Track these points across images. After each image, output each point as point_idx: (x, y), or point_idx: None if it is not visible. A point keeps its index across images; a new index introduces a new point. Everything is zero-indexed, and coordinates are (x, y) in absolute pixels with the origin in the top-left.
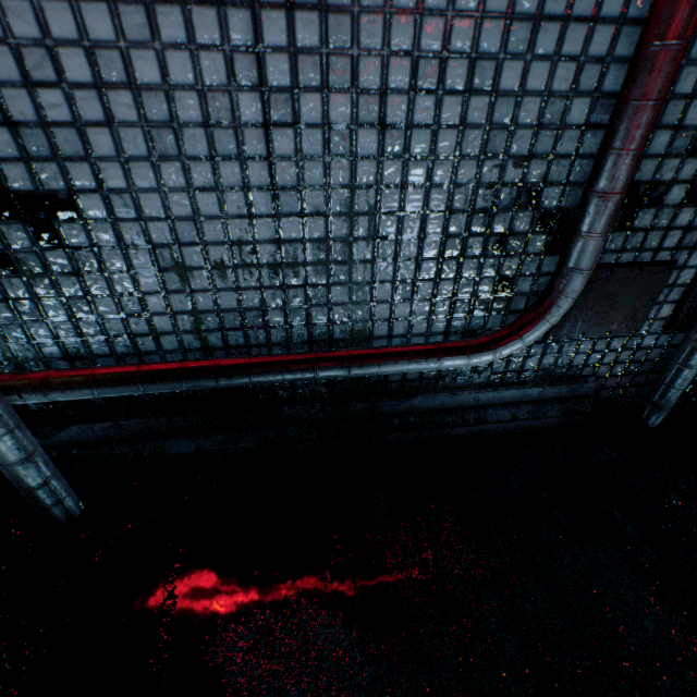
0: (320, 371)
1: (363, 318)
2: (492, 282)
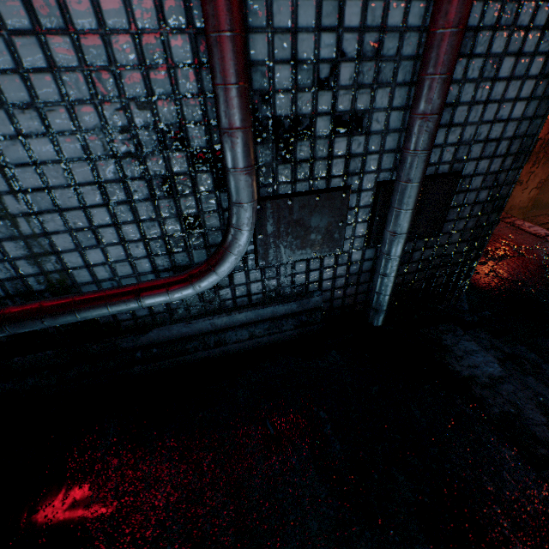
0: (10, 326)
1: (56, 268)
2: (178, 221)
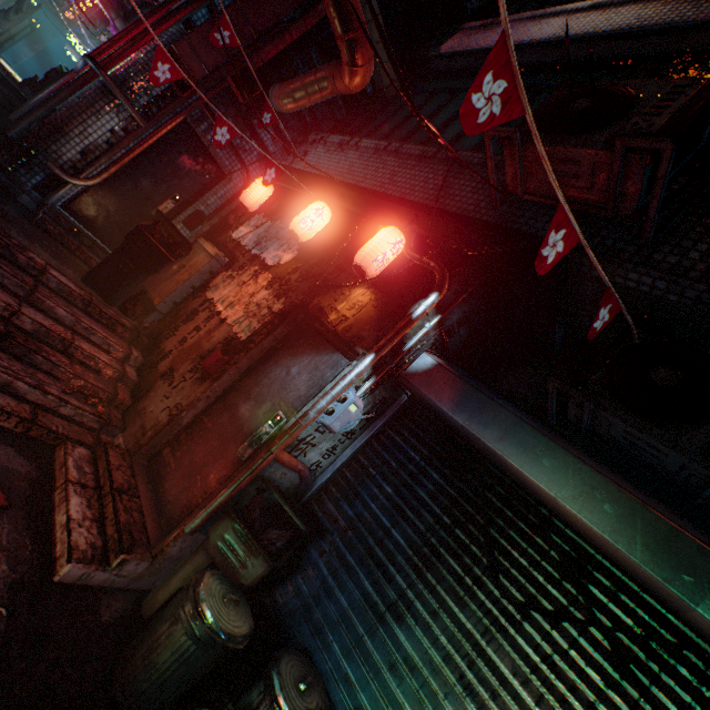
0: None
1: None
2: None
